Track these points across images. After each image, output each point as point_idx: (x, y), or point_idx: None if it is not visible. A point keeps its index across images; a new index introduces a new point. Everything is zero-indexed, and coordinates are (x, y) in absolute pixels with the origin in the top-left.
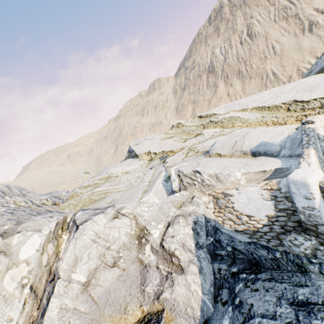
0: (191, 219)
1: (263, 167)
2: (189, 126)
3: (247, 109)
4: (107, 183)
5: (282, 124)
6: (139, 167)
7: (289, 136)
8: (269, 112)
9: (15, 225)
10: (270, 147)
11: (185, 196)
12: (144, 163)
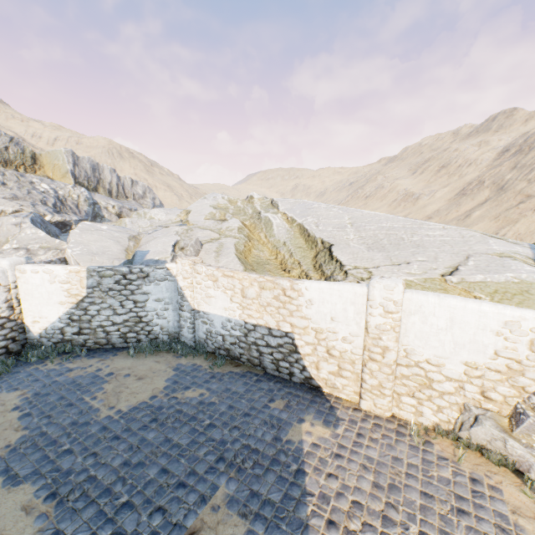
0: (26, 256)
1: (85, 262)
2: (253, 206)
3: (296, 221)
4: (137, 218)
5: (287, 269)
6: (165, 221)
7: (157, 261)
8: (302, 243)
9: (4, 197)
10: (140, 259)
11: (58, 245)
12: (174, 220)
